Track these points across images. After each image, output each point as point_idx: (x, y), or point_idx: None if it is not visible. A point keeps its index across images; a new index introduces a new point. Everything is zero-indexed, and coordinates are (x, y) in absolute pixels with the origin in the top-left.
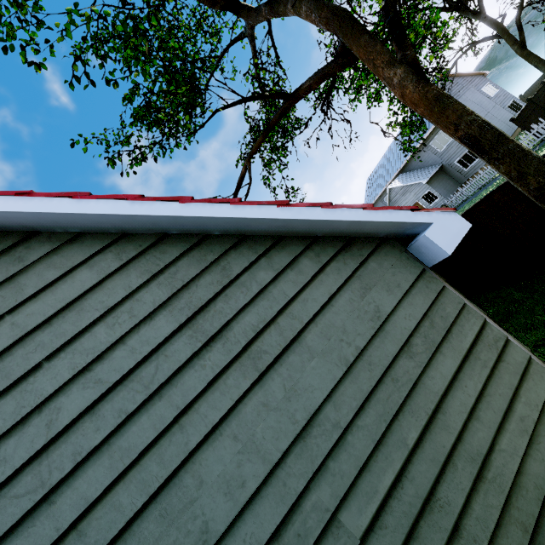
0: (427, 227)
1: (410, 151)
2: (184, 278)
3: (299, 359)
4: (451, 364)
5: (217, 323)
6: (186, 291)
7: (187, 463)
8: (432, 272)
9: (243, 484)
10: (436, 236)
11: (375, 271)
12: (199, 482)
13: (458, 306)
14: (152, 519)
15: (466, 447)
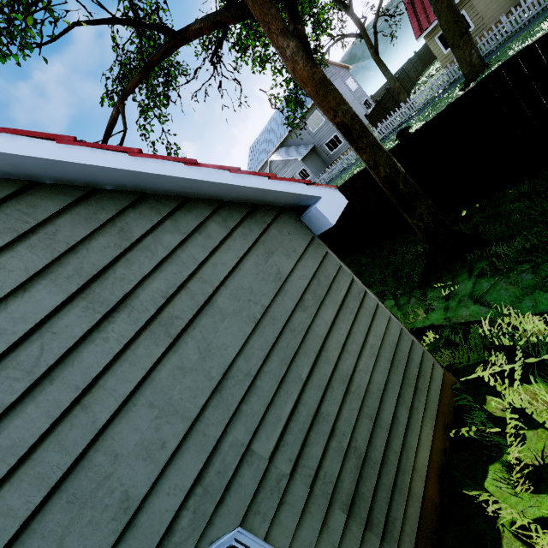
0: (318, 201)
1: (294, 127)
2: (68, 240)
3: (212, 321)
4: (331, 313)
5: (119, 291)
6: (73, 256)
7: (97, 442)
8: (319, 239)
9: (164, 445)
10: (324, 208)
11: (276, 237)
12: (114, 456)
13: (336, 267)
14: (57, 510)
15: (339, 373)
